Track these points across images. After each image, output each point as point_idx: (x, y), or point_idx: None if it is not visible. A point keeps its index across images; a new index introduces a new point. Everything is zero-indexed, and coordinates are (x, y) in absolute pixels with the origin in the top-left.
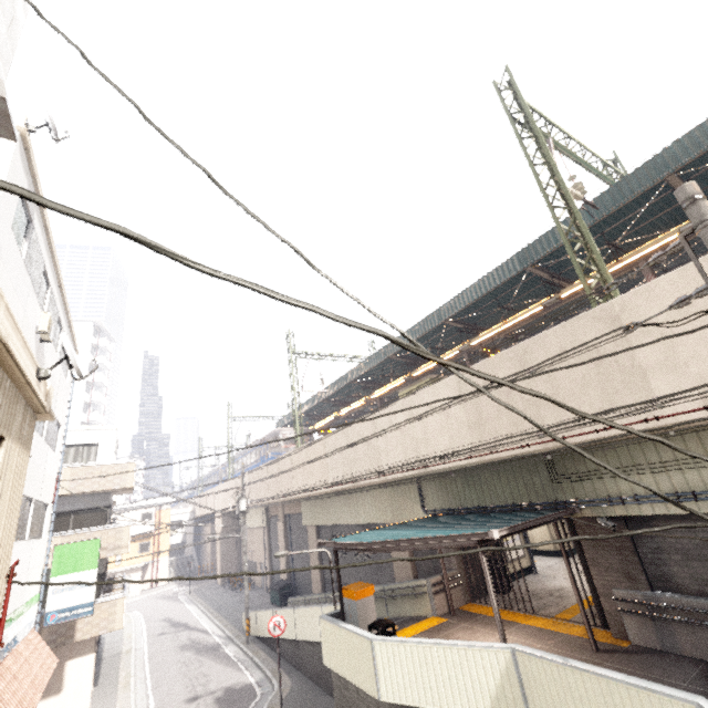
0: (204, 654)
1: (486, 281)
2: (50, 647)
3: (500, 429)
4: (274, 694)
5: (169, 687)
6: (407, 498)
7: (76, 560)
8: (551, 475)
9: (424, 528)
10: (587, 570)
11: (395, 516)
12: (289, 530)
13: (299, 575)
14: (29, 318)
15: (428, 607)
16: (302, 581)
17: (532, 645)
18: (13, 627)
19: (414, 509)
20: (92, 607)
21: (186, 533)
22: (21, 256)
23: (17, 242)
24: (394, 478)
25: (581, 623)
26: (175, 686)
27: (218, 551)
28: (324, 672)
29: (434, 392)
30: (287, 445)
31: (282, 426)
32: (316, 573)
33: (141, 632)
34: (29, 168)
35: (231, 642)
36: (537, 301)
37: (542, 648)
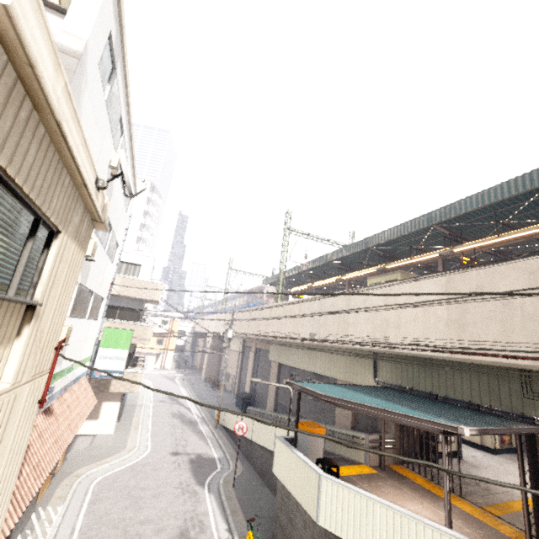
0: (186, 425)
1: (492, 192)
2: (94, 390)
3: (485, 335)
4: (230, 472)
5: (162, 439)
6: (361, 366)
7: (116, 341)
8: (524, 389)
9: (380, 398)
10: (536, 484)
11: (347, 376)
12: (257, 360)
13: (258, 393)
14: (104, 152)
15: (362, 456)
16: (260, 398)
17: (461, 527)
18: (72, 374)
19: (365, 376)
20: (122, 375)
21: (188, 343)
22: (104, 95)
23: (102, 83)
24: (357, 348)
25: (512, 524)
26: (165, 440)
27: (205, 358)
28: (268, 471)
29: (417, 284)
30: (268, 298)
31: (266, 284)
32: (272, 396)
33: (150, 395)
34: (118, 15)
35: (205, 423)
36: (536, 222)
37: (471, 535)
